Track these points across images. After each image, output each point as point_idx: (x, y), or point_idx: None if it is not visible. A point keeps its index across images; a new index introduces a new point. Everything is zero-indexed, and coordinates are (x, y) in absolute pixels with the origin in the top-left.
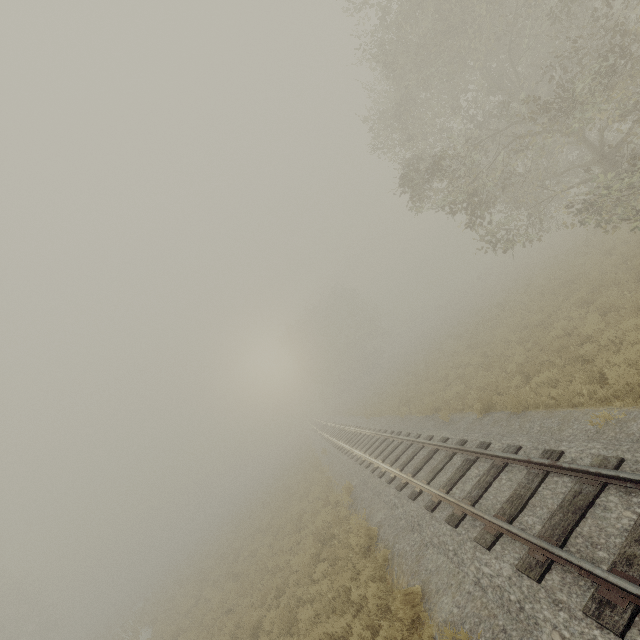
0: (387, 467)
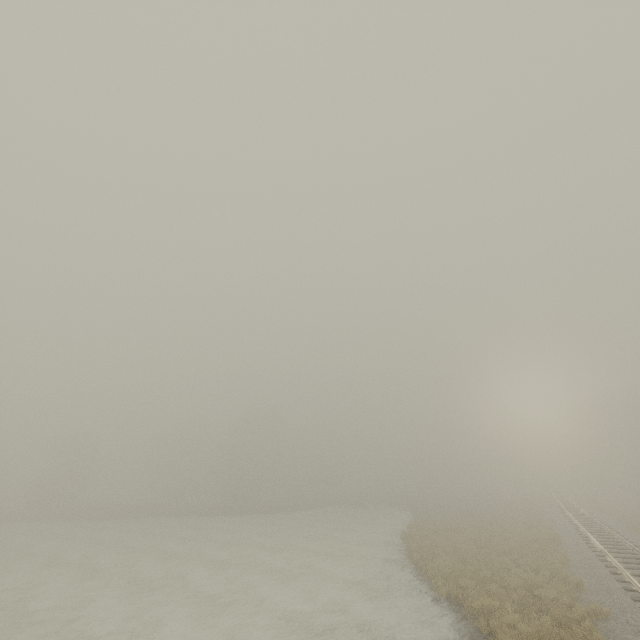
0: (577, 522)
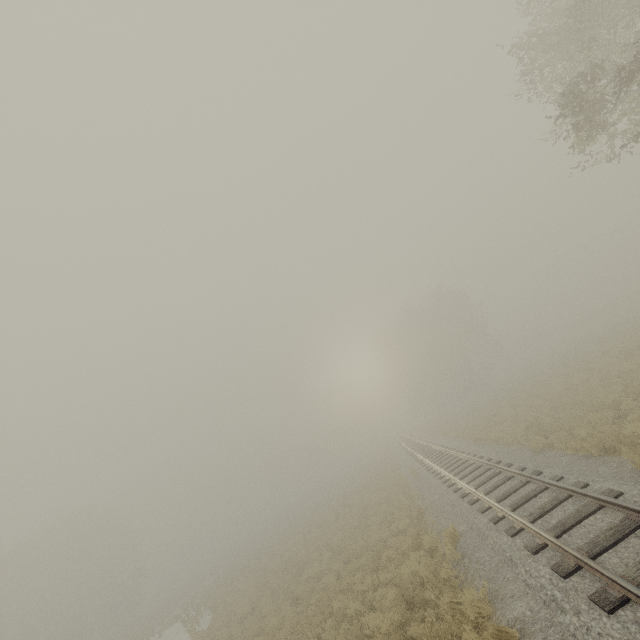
0: (527, 524)
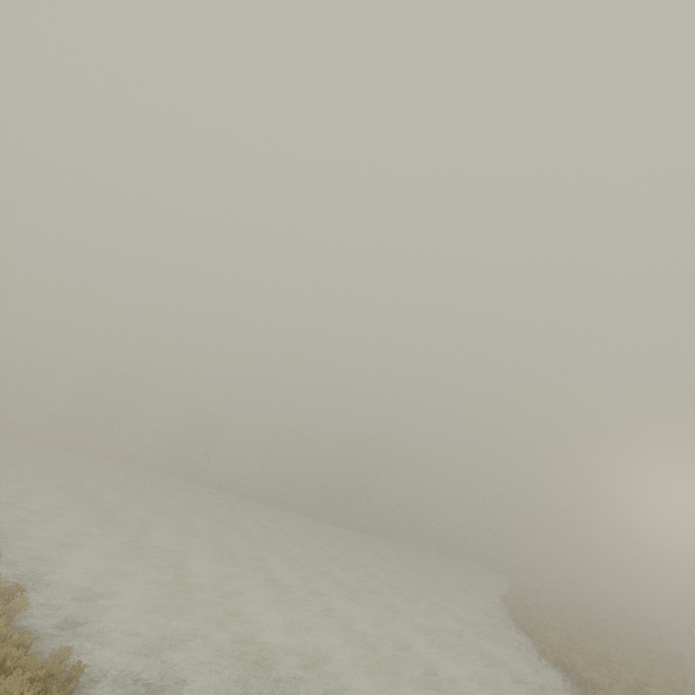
0: None
